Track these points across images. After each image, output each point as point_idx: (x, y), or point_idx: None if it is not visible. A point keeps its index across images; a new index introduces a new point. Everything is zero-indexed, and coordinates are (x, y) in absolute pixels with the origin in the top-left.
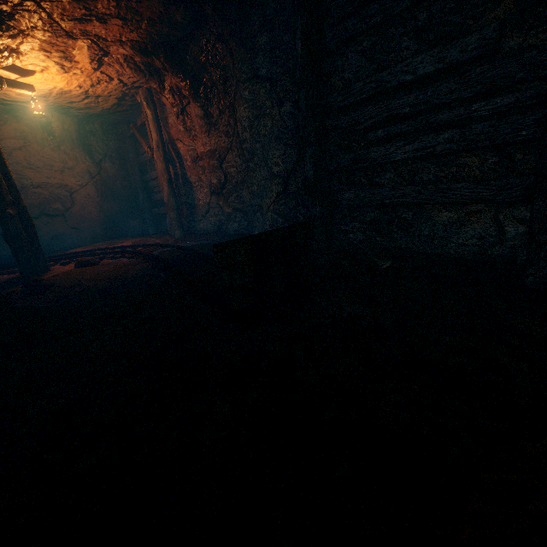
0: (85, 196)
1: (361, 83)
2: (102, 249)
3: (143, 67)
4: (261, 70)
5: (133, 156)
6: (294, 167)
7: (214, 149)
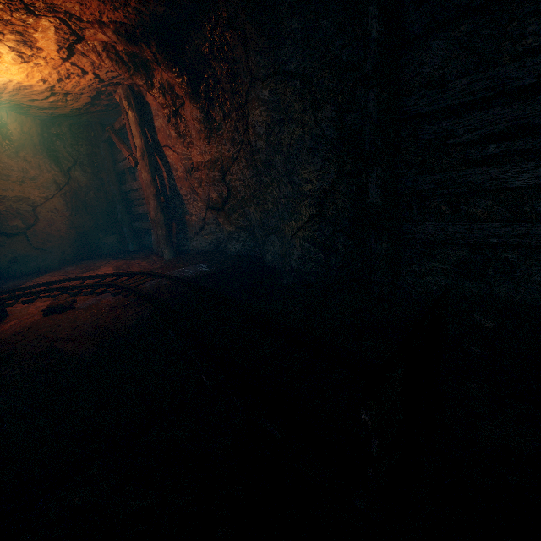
0: (51, 210)
1: (465, 80)
2: (76, 279)
3: (126, 58)
4: (288, 64)
5: (109, 164)
6: (333, 185)
7: (215, 159)
